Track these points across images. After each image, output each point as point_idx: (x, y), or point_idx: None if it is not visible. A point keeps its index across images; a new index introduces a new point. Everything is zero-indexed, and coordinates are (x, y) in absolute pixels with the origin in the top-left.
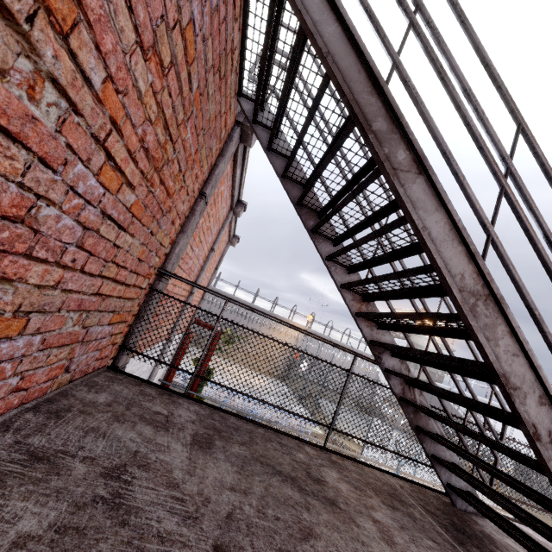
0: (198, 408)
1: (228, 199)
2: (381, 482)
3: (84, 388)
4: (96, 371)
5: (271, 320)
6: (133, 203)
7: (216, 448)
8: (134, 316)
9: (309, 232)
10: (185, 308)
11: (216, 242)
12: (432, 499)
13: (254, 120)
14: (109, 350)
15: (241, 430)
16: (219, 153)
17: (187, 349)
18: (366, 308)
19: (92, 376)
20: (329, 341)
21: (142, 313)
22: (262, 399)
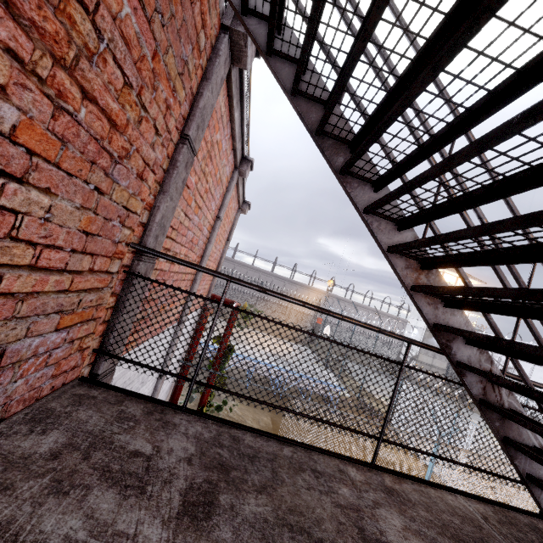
0: (201, 428)
1: (230, 155)
2: (458, 517)
3: (23, 428)
4: (59, 389)
5: (291, 287)
6: (18, 126)
7: (218, 515)
8: (110, 310)
9: (337, 174)
10: (194, 286)
11: (222, 209)
12: (529, 534)
13: (244, 6)
14: (78, 358)
15: (259, 459)
16: (202, 77)
17: (206, 326)
18: (427, 278)
19: (49, 400)
20: (372, 326)
21: (121, 304)
22: (286, 407)
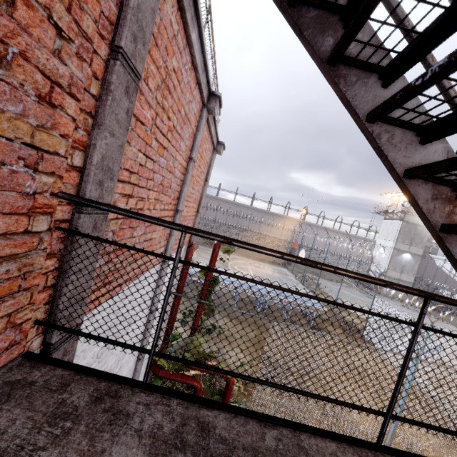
0: (161, 415)
1: (195, 90)
2: None
3: None
4: None
5: (268, 218)
6: None
7: None
8: (52, 273)
9: (323, 65)
10: None
11: (194, 150)
12: None
13: None
14: (13, 336)
15: None
16: None
17: (193, 260)
18: None
19: None
20: (375, 278)
21: (66, 265)
22: (266, 380)
